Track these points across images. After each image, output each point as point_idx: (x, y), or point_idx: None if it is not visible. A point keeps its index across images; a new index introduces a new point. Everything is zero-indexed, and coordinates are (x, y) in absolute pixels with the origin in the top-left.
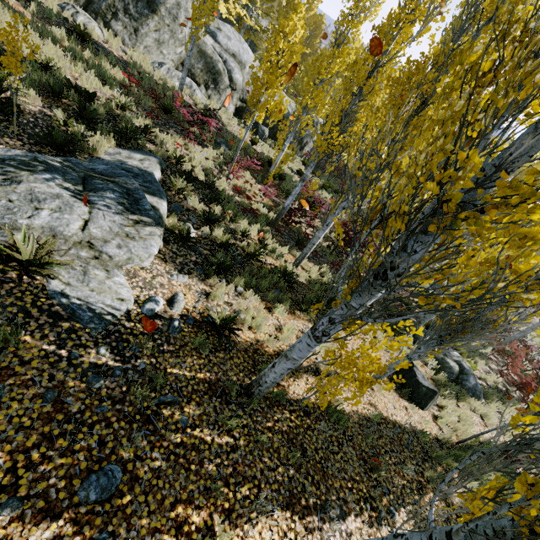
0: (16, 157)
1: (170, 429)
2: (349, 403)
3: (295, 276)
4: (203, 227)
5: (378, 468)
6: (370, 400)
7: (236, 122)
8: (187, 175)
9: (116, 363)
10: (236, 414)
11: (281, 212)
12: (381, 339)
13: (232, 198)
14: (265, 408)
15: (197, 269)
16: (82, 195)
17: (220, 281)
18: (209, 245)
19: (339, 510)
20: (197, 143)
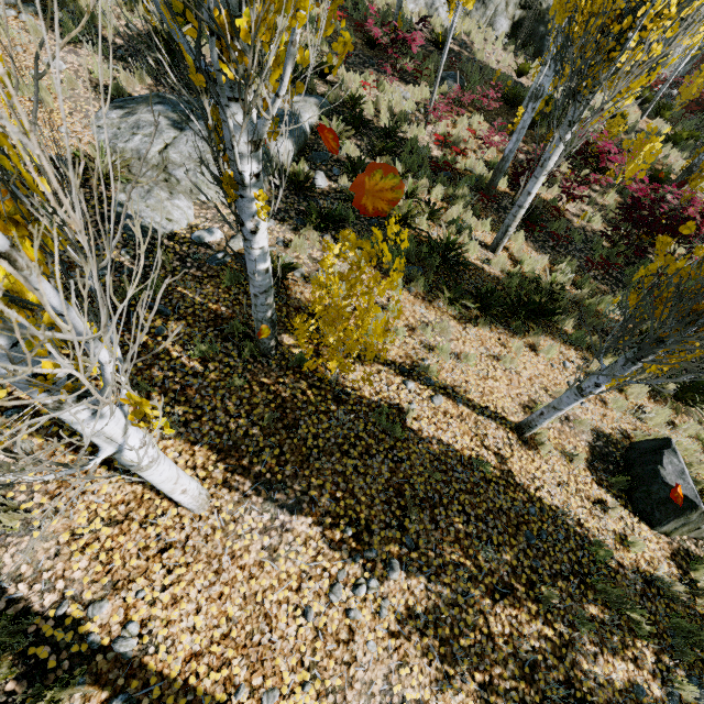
0: (145, 95)
1: (141, 329)
2: (442, 430)
3: (482, 262)
4: (341, 178)
5: (410, 509)
6: (501, 449)
7: (500, 46)
8: (357, 120)
9: (131, 265)
10: (228, 353)
11: (498, 166)
12: (633, 395)
13: (422, 150)
14: (273, 366)
15: (296, 218)
16: (181, 124)
17: (322, 236)
18: (340, 200)
19: (294, 501)
20: (406, 83)
